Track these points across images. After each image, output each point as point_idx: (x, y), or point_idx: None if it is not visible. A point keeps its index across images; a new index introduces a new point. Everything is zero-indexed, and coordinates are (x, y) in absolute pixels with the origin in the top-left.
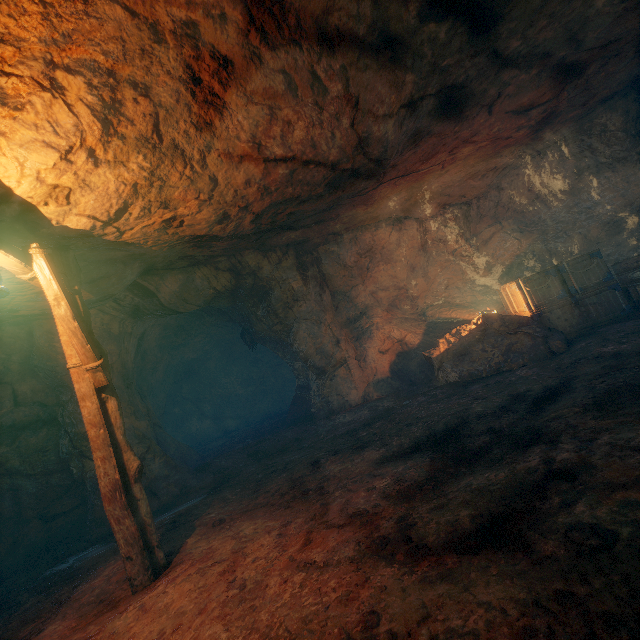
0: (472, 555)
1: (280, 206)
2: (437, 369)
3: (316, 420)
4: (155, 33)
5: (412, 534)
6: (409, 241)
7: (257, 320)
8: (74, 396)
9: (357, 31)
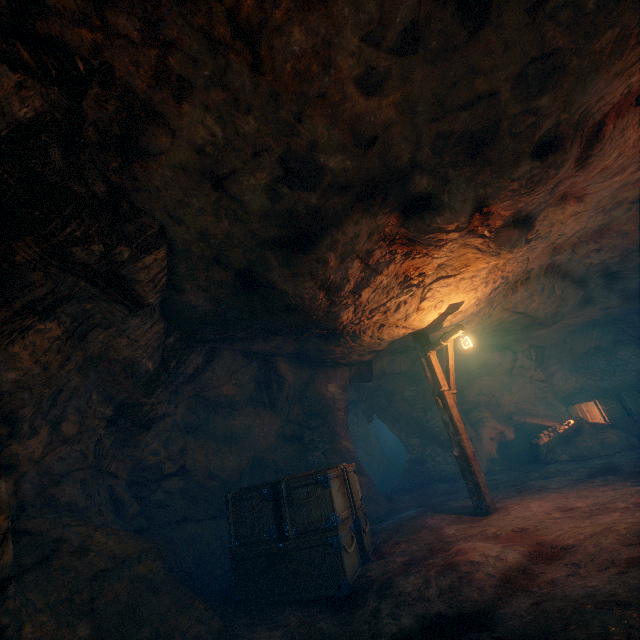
0: None
1: (494, 331)
2: (545, 453)
3: (453, 481)
4: (524, 270)
5: None
6: (505, 364)
7: (401, 399)
8: (327, 422)
9: (575, 277)
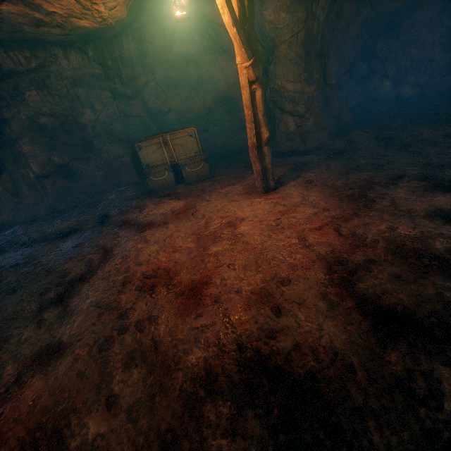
0: (360, 313)
1: None
2: None
3: None
4: None
5: (359, 274)
6: None
7: None
8: (273, 59)
9: None
